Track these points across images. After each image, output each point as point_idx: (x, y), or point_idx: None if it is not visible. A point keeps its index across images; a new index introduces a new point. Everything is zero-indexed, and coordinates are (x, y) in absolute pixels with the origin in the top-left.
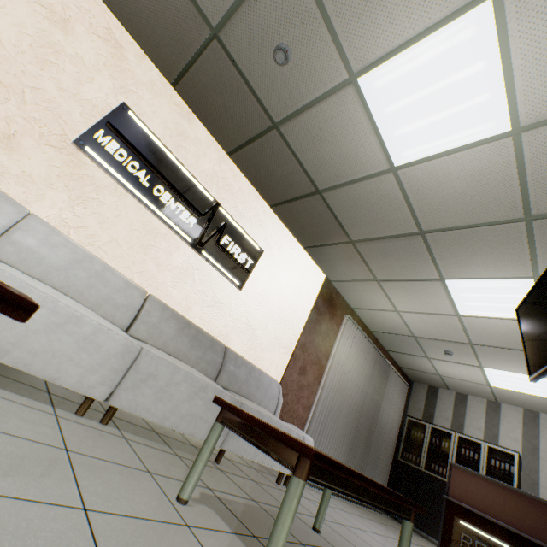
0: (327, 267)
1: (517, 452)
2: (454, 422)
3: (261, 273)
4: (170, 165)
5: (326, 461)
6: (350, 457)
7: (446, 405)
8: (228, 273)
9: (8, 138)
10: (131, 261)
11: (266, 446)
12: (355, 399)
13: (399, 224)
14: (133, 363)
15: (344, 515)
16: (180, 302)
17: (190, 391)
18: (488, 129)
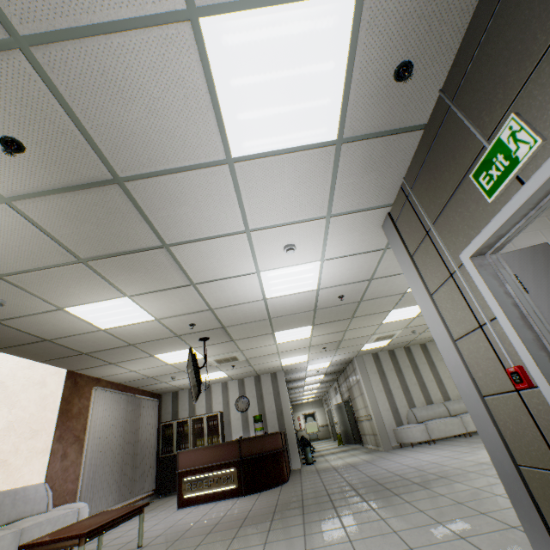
0: (67, 366)
1: (219, 411)
2: (190, 409)
3: (0, 411)
4: None
5: (92, 531)
6: (123, 484)
7: (185, 400)
8: None
9: None
10: None
11: (63, 546)
12: (117, 443)
13: (116, 344)
14: None
15: (120, 530)
16: None
17: None
18: (146, 319)
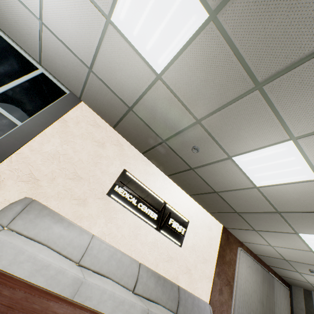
0: (223, 221)
1: None
2: None
3: (189, 234)
4: (143, 190)
5: None
6: None
7: None
8: (174, 239)
9: (84, 200)
10: (130, 245)
11: None
12: (256, 307)
13: (264, 207)
14: None
15: None
16: (153, 262)
17: None
18: (304, 177)
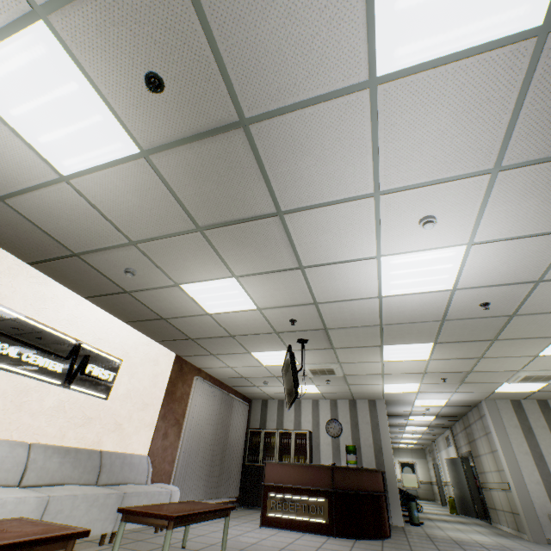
0: (176, 349)
1: (308, 430)
2: (278, 421)
3: (122, 378)
4: (34, 330)
5: (181, 517)
6: (210, 481)
7: (273, 411)
8: (95, 391)
9: None
10: (8, 423)
11: (153, 522)
12: (209, 436)
13: (219, 332)
14: (45, 510)
15: (204, 528)
16: (56, 435)
17: (87, 506)
18: (248, 307)
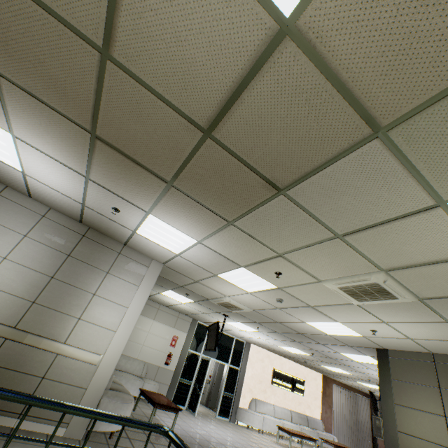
0: (322, 373)
1: None
2: None
3: (306, 387)
4: (283, 374)
5: (337, 445)
6: (352, 439)
7: None
8: (300, 393)
9: (265, 390)
10: (284, 402)
11: (330, 444)
12: (346, 415)
13: (338, 374)
14: (301, 431)
15: None
16: (294, 407)
17: (309, 433)
18: (347, 373)
